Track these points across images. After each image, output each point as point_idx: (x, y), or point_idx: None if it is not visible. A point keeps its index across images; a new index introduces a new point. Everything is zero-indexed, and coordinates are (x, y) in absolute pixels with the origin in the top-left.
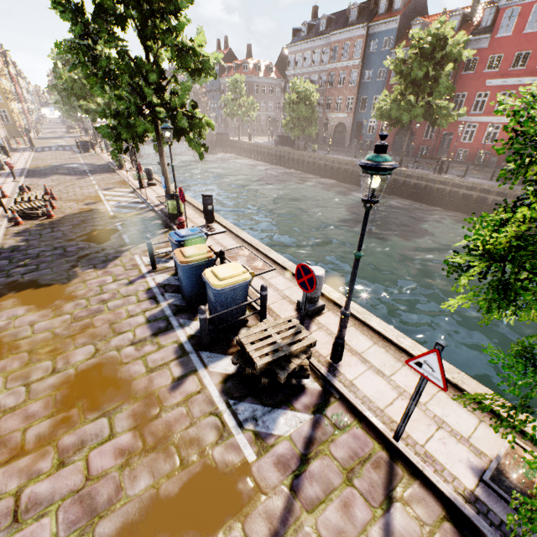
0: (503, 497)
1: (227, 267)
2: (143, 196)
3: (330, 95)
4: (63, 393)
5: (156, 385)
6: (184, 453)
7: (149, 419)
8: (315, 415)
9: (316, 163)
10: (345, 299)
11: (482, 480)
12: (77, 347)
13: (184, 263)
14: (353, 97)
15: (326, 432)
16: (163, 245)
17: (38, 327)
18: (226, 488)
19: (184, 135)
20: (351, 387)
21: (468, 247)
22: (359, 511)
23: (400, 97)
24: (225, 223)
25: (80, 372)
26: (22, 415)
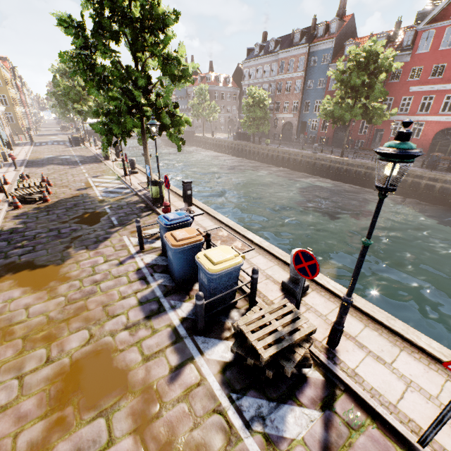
0: None
1: (219, 250)
2: (127, 183)
3: (278, 100)
4: (57, 388)
5: (153, 376)
6: None
7: (150, 419)
8: (324, 412)
9: (269, 154)
10: (326, 279)
11: None
12: (71, 333)
13: (176, 247)
14: (298, 101)
15: (341, 434)
16: (148, 226)
17: (32, 310)
18: None
19: (165, 130)
20: (356, 377)
21: None
22: None
23: (341, 100)
24: (202, 206)
25: (74, 361)
26: (13, 416)
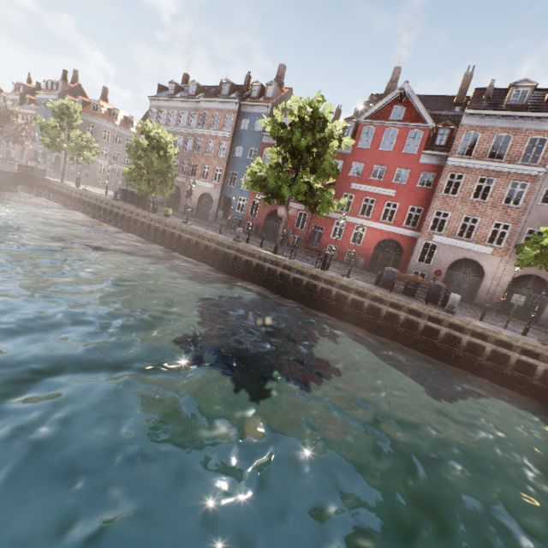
0: None
1: None
2: None
3: (196, 160)
4: None
5: None
6: None
7: None
8: None
9: (168, 231)
10: None
11: None
12: None
13: None
14: (222, 169)
15: None
16: None
17: None
18: None
19: None
20: None
21: None
22: None
23: (278, 168)
24: None
25: None
26: None
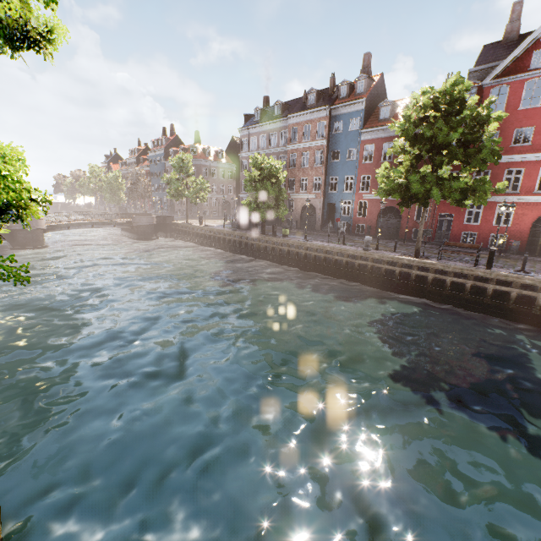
0: None
1: None
2: None
3: (292, 175)
4: None
5: None
6: None
7: None
8: None
9: (292, 251)
10: None
11: None
12: None
13: None
14: (321, 177)
15: None
16: None
17: None
18: None
19: None
20: None
21: None
22: None
23: (412, 169)
24: None
25: None
26: None
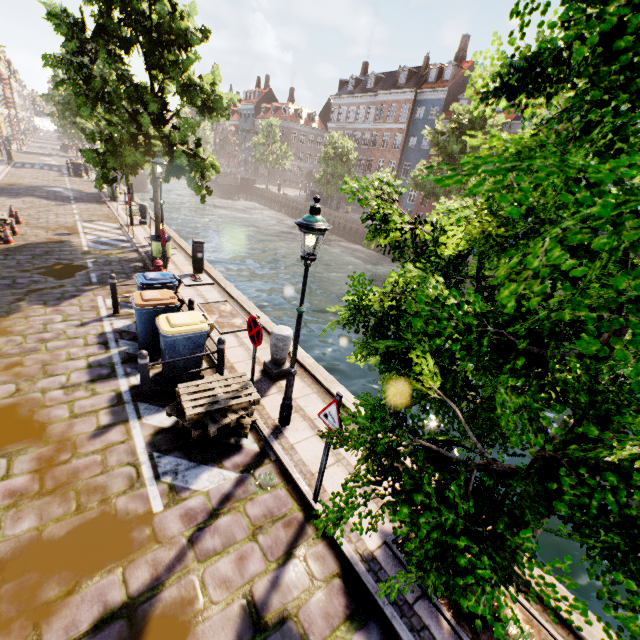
0: (399, 557)
1: (186, 315)
2: (129, 234)
3: (372, 155)
4: None
5: (76, 431)
6: (84, 499)
7: (56, 463)
8: (242, 474)
9: (347, 226)
10: (317, 366)
11: (385, 542)
12: None
13: (140, 306)
14: (396, 162)
15: (248, 491)
16: (135, 289)
17: None
18: (119, 535)
19: (184, 173)
20: (290, 450)
21: (349, 302)
22: (253, 564)
23: (437, 169)
24: (215, 275)
25: None
26: None
